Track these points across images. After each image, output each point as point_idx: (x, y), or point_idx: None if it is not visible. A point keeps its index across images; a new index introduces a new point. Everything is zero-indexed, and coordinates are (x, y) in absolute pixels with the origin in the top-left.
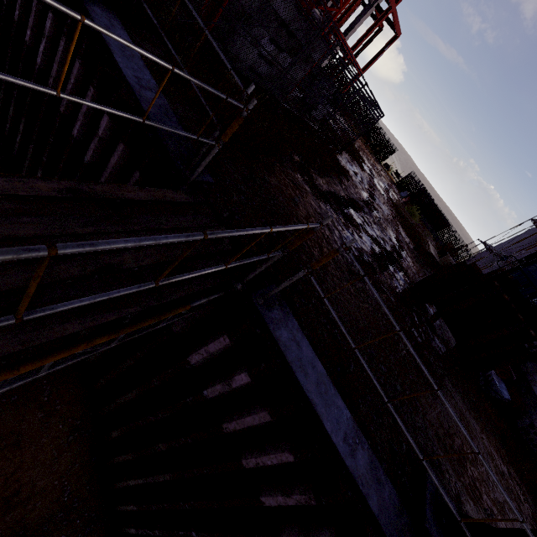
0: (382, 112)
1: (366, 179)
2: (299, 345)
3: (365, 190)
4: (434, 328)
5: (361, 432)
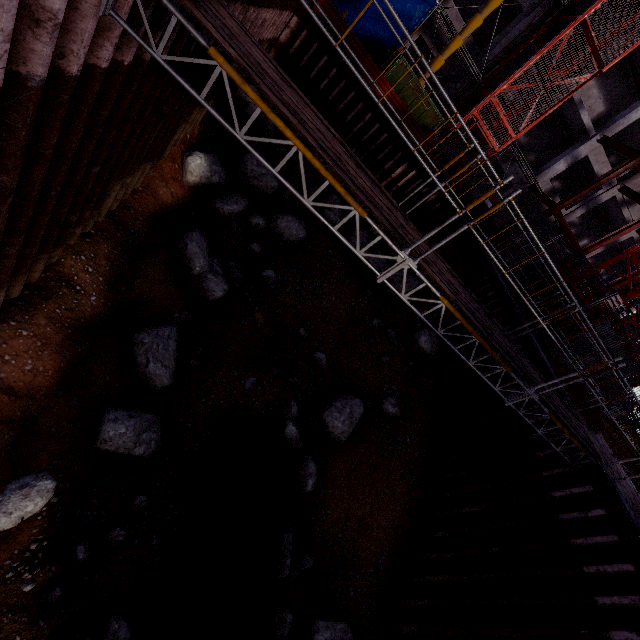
0: None
1: None
2: (635, 520)
3: None
4: None
5: None
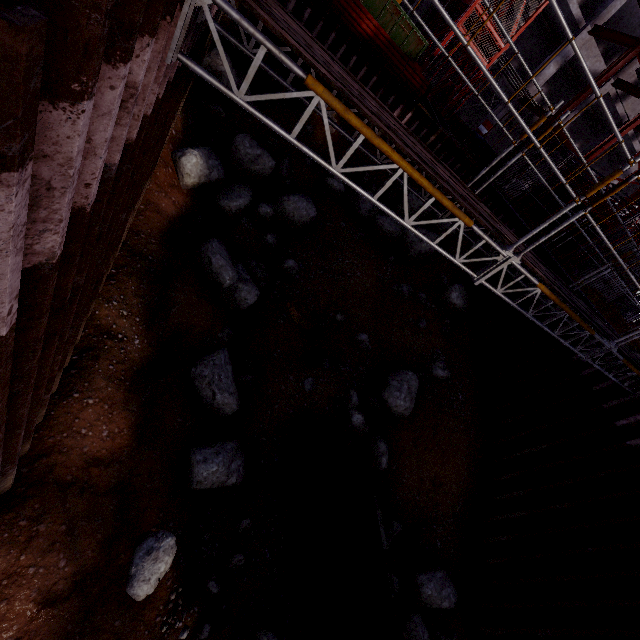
0: None
1: None
2: None
3: None
4: None
5: None
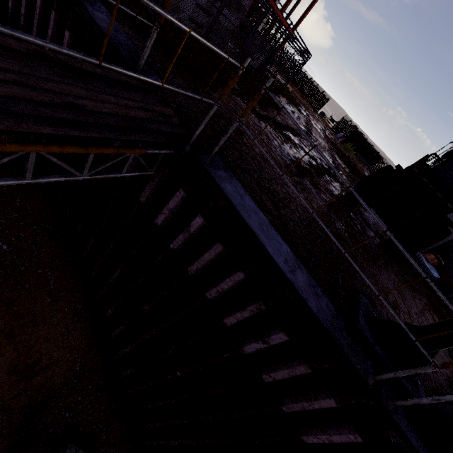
0: (309, 52)
1: (303, 119)
2: (243, 197)
3: (302, 125)
4: (369, 224)
5: (300, 263)
